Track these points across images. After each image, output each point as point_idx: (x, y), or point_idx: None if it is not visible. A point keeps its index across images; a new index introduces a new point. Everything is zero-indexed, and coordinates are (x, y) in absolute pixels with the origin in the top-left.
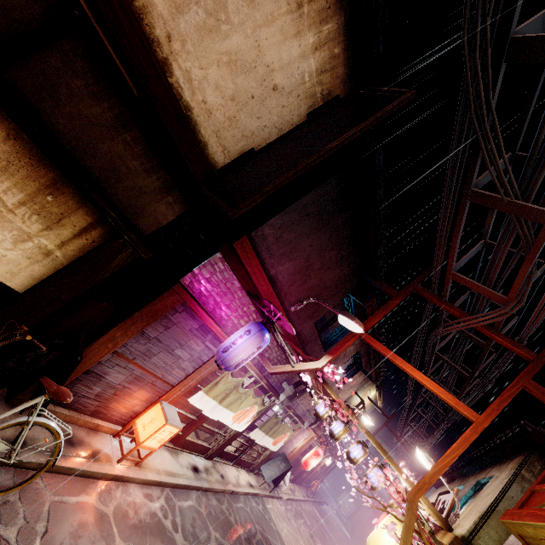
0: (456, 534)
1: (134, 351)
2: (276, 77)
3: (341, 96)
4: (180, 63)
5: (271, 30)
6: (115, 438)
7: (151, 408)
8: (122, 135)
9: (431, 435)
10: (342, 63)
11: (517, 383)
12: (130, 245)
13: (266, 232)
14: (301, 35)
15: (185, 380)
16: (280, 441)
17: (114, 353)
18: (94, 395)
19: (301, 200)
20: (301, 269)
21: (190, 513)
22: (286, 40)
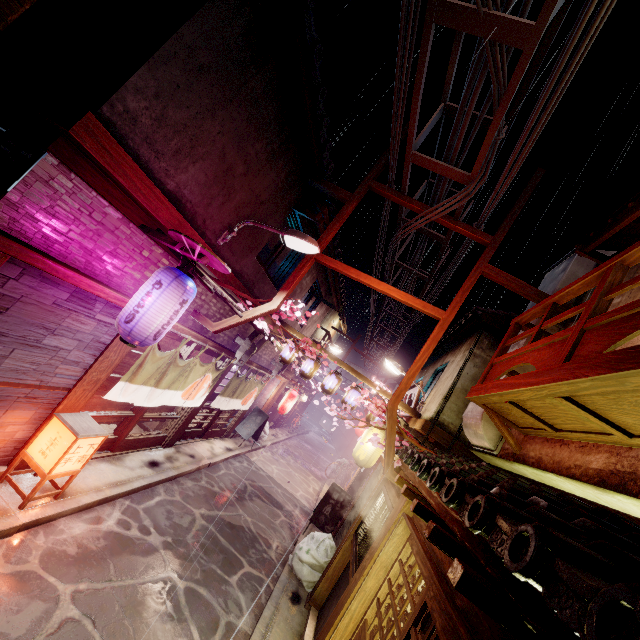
0: (425, 418)
1: None
2: None
3: None
4: None
5: None
6: (2, 483)
7: (44, 428)
8: None
9: (394, 344)
10: None
11: (476, 271)
12: None
13: (132, 105)
14: None
15: (86, 376)
16: (250, 399)
17: None
18: None
19: (179, 34)
20: (216, 177)
21: (161, 509)
22: None
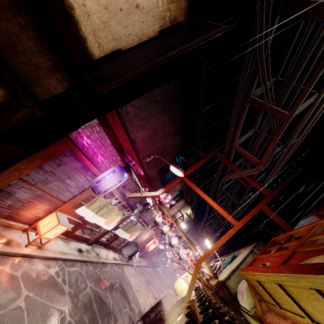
0: (219, 280)
1: (36, 179)
2: None
3: (182, 23)
4: None
5: None
6: (24, 233)
7: (49, 215)
8: (17, 19)
9: (215, 233)
10: None
11: (258, 206)
12: (28, 105)
13: (129, 109)
14: None
15: (72, 199)
16: (134, 235)
17: (20, 179)
18: (7, 206)
19: (152, 91)
20: (150, 136)
21: (75, 274)
22: None
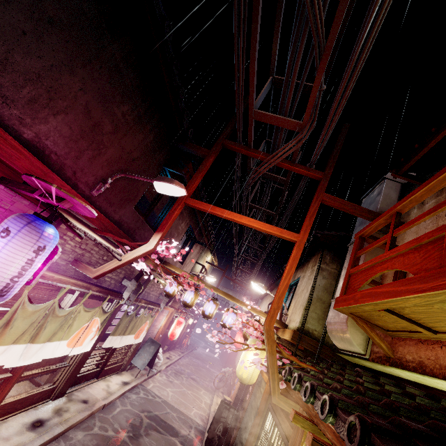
0: (291, 328)
1: None
2: None
3: None
4: None
5: None
6: None
7: None
8: None
9: (254, 269)
10: None
11: (317, 199)
12: None
13: None
14: None
15: None
16: (142, 332)
17: None
18: None
19: None
20: (83, 131)
21: None
22: None
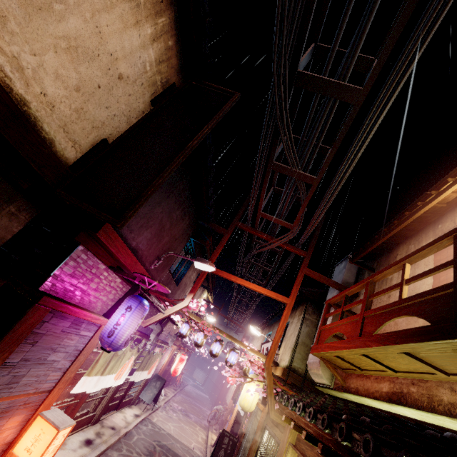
0: (282, 366)
1: None
2: (120, 65)
3: (176, 84)
4: (1, 46)
5: (111, 16)
6: None
7: (29, 427)
8: None
9: (249, 309)
10: (175, 54)
11: (302, 272)
12: None
13: None
14: (139, 25)
15: (63, 377)
16: (153, 368)
17: None
18: None
19: None
20: (156, 233)
21: None
22: (126, 28)
